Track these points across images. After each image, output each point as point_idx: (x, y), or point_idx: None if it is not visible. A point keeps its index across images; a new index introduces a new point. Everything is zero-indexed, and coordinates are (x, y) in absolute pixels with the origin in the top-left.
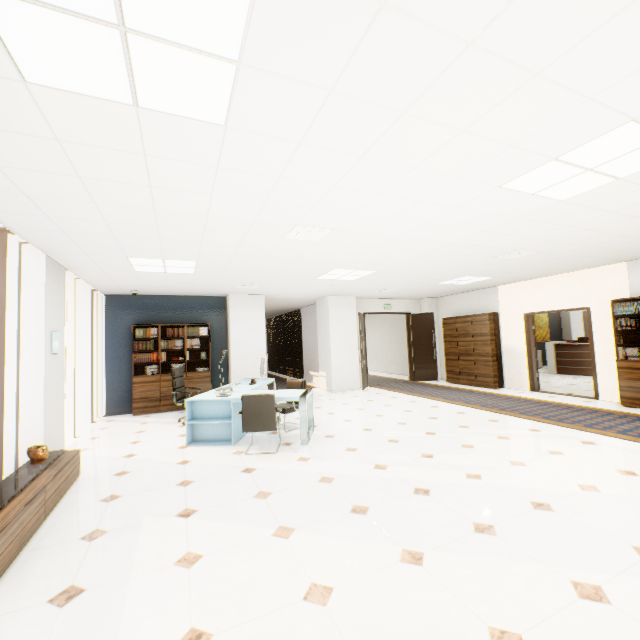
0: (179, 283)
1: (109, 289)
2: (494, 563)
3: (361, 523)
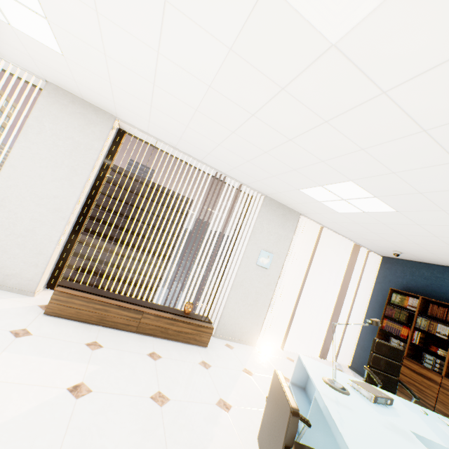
0: (418, 236)
1: (371, 246)
2: None
3: None
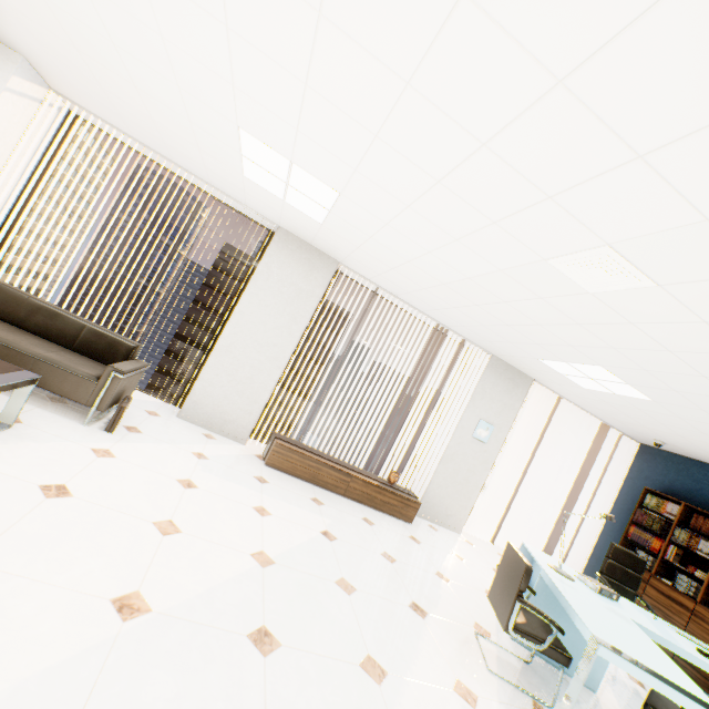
0: (682, 429)
1: (625, 429)
2: (2, 674)
3: (232, 615)
